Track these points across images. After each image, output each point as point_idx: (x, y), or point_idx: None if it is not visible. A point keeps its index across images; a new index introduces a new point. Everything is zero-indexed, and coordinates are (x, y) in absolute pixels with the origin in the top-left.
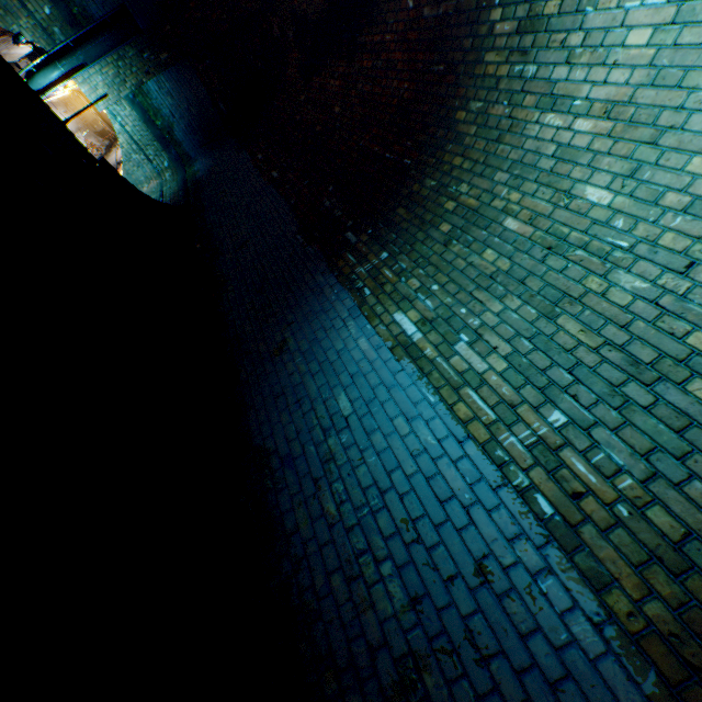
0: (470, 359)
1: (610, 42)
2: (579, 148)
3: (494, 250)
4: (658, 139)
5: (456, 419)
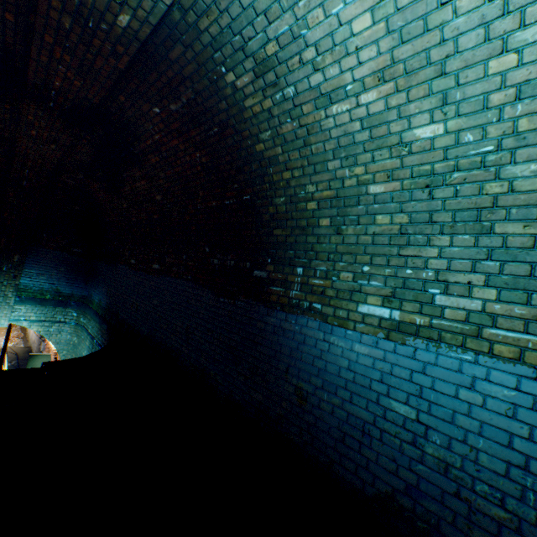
0: (459, 305)
1: (340, 39)
2: (380, 112)
3: (382, 214)
4: (444, 70)
5: (508, 361)
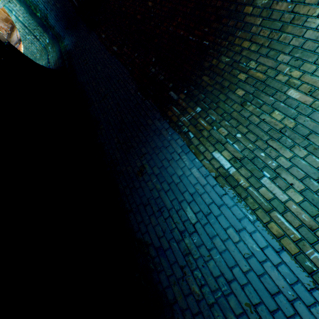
0: (273, 190)
1: None
2: None
3: (280, 112)
4: None
5: (271, 234)
